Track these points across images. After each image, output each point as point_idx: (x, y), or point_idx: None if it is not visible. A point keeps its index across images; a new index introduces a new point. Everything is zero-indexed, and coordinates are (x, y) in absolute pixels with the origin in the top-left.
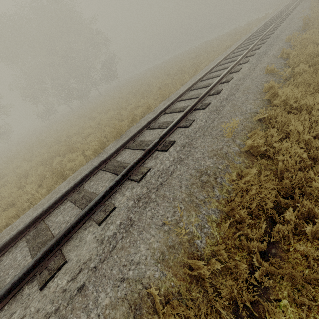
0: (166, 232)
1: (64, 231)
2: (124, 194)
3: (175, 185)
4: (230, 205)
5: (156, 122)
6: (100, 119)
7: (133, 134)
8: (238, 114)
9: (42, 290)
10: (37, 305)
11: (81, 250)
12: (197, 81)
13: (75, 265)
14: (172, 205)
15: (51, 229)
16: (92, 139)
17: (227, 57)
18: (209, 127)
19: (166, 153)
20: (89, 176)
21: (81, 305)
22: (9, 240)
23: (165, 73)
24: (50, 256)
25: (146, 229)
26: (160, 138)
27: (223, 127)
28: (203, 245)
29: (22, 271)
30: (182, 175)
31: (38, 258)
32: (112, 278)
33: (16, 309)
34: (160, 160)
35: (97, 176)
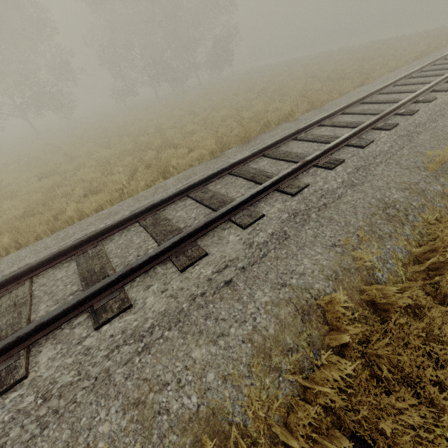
0: (338, 253)
1: (202, 222)
2: (274, 205)
3: (346, 210)
4: (431, 245)
5: (309, 134)
6: (206, 117)
7: (277, 140)
8: (443, 147)
9: (181, 273)
10: (179, 284)
11: (225, 248)
12: (372, 93)
13: (220, 260)
14: (345, 229)
15: (173, 221)
16: (200, 138)
17: (424, 68)
18: (394, 154)
19: (331, 172)
20: (215, 177)
21: (233, 297)
22: (124, 220)
23: (309, 74)
24: (185, 245)
25: (308, 246)
26: (323, 151)
27: (419, 159)
28: (384, 280)
29: (158, 249)
30: (356, 201)
31: (175, 242)
32: (269, 282)
33: (153, 282)
34: (322, 178)
35: (225, 180)
